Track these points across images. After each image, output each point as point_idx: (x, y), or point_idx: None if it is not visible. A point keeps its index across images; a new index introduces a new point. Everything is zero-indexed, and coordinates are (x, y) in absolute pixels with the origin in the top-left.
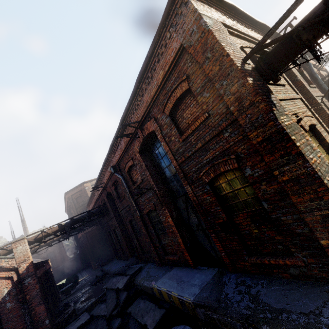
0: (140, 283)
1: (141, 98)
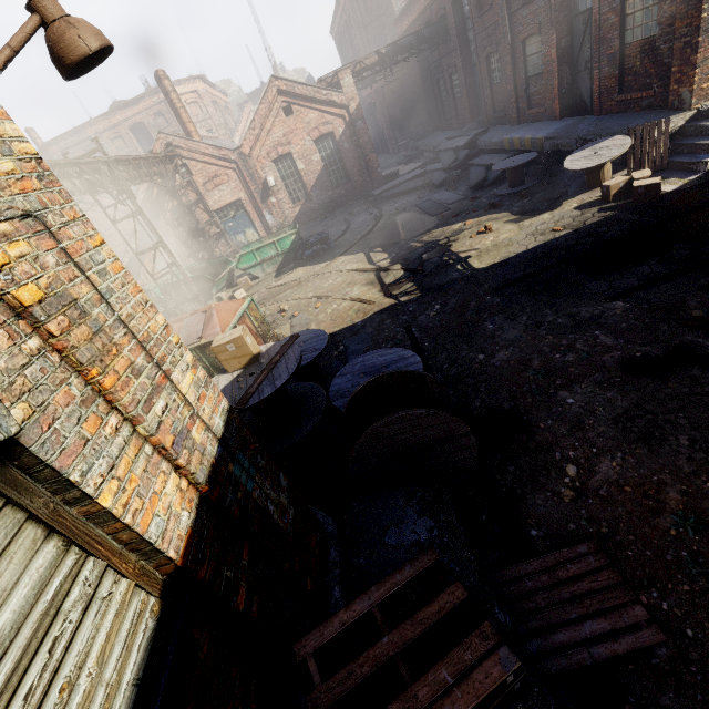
0: (485, 142)
1: None
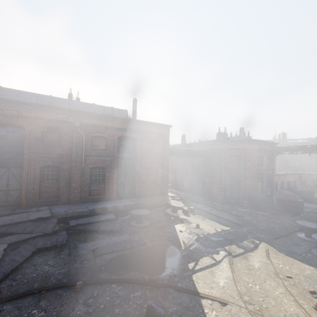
0: (66, 212)
1: (141, 125)
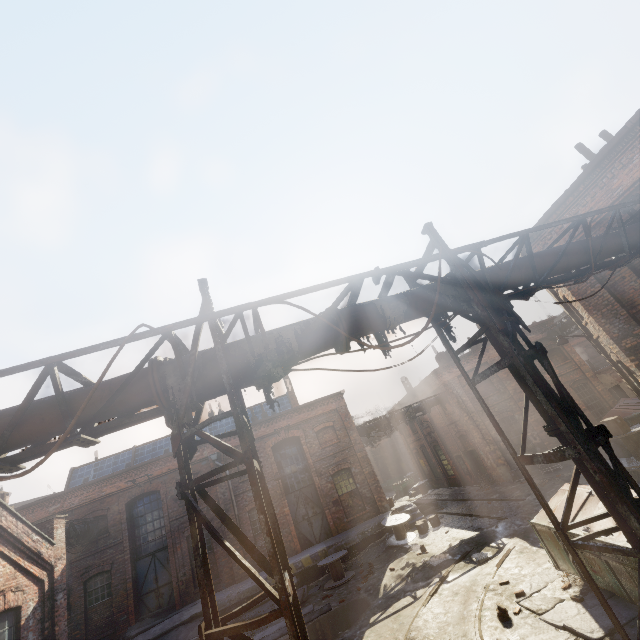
0: (229, 597)
1: (298, 414)
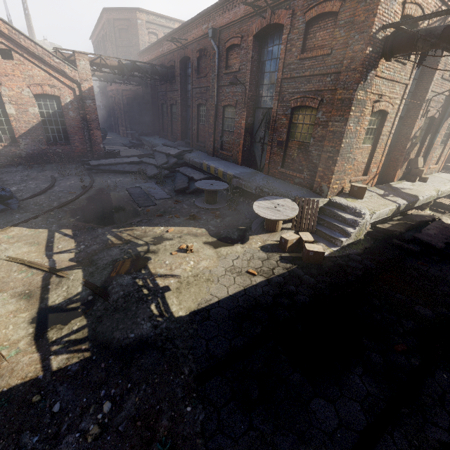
0: (190, 158)
1: None
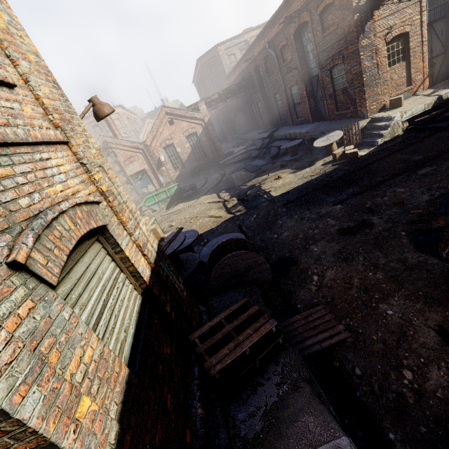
0: (277, 135)
1: None
